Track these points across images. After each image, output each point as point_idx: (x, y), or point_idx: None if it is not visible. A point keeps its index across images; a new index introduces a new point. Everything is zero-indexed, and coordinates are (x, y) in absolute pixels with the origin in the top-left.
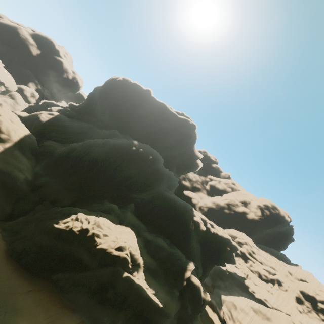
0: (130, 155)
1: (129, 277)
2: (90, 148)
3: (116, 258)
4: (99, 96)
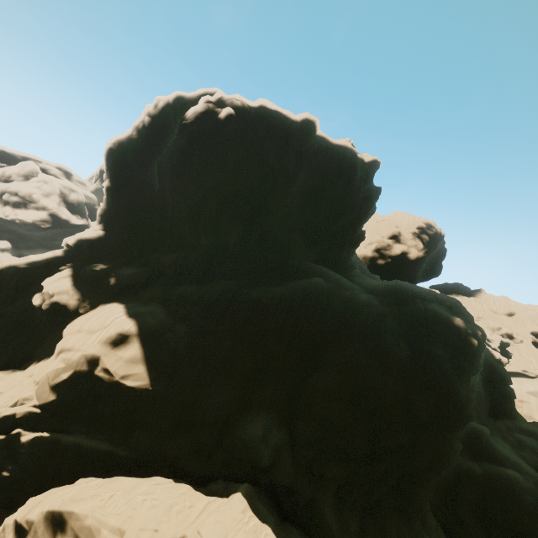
0: (477, 361)
1: None
2: (417, 412)
3: None
4: (173, 185)
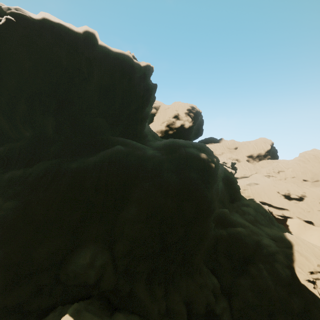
0: (216, 176)
1: None
2: (186, 214)
3: None
4: None
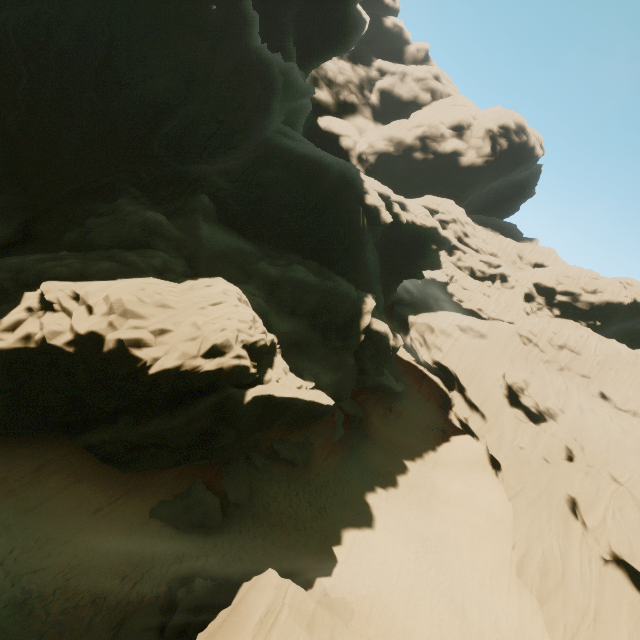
0: (129, 7)
1: (259, 396)
2: None
3: (215, 376)
4: None
